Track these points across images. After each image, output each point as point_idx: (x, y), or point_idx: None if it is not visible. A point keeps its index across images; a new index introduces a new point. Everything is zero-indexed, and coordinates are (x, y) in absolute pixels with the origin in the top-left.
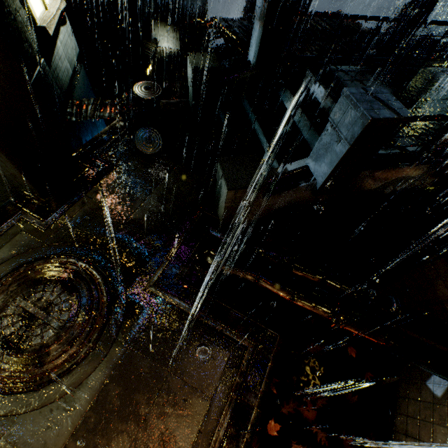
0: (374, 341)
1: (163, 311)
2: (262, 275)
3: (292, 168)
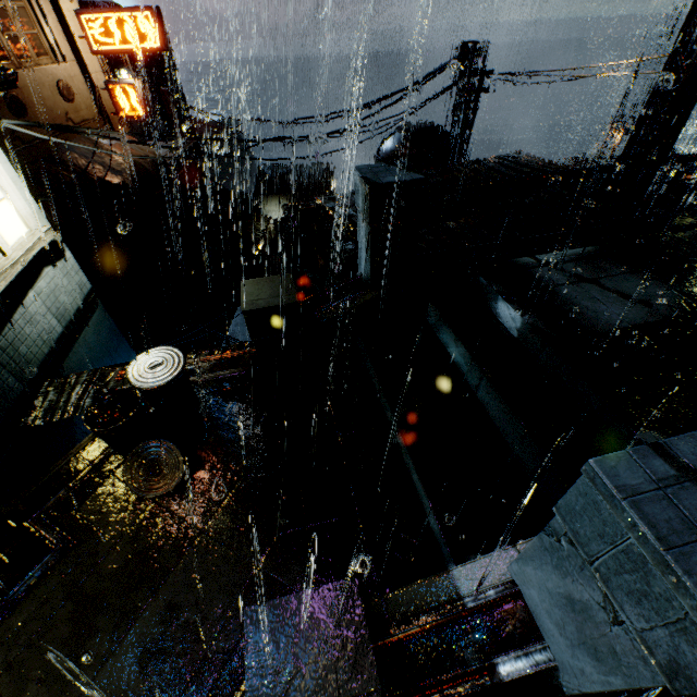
0: None
1: None
2: None
3: (471, 583)
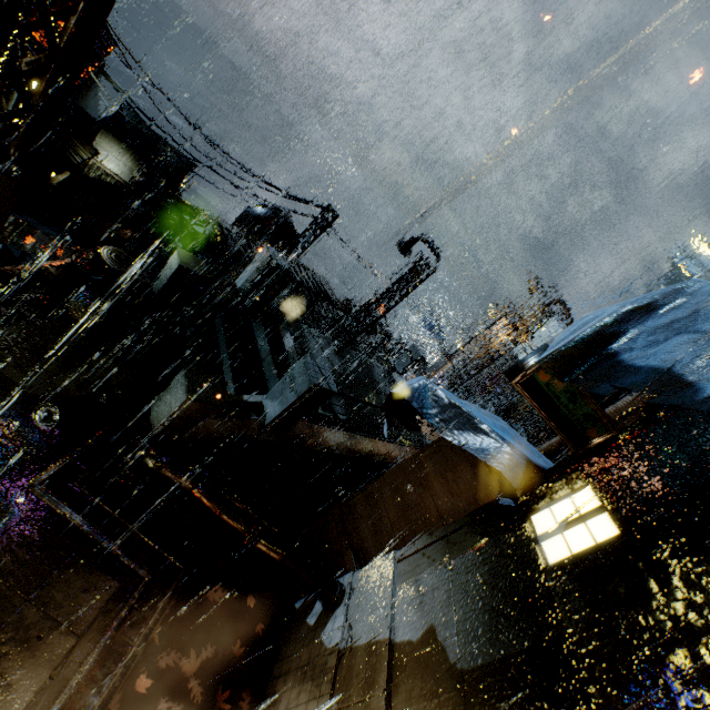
0: (276, 558)
1: (42, 521)
2: (201, 484)
3: (249, 399)
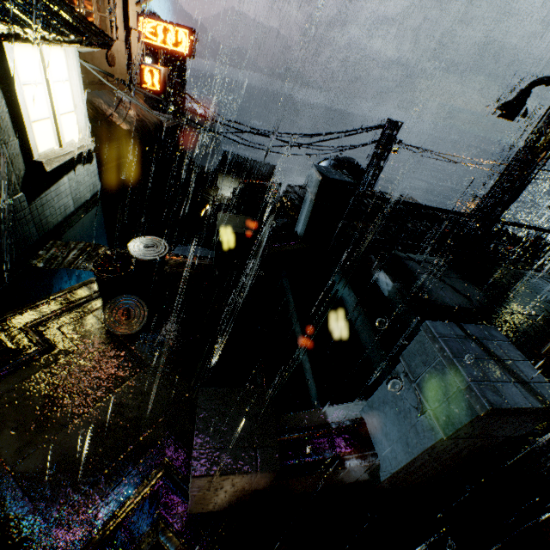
0: None
1: None
2: None
3: (336, 416)
